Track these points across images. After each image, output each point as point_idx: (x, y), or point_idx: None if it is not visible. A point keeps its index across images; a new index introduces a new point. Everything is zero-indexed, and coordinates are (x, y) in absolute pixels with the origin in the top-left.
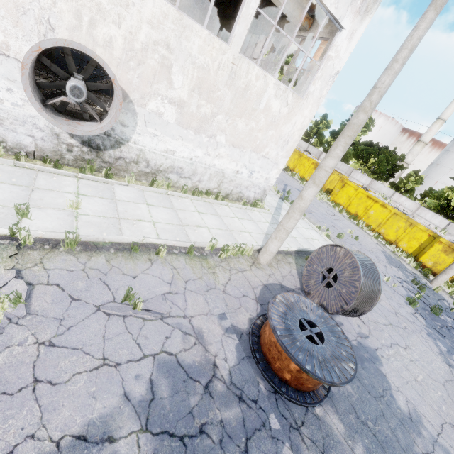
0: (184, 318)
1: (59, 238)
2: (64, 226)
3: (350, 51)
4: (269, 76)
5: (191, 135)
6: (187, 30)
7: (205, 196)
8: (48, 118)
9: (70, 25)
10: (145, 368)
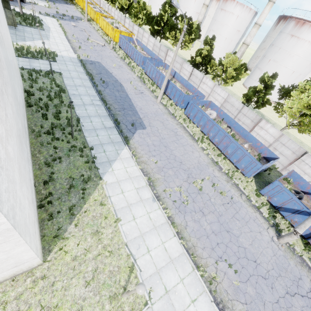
0: None
1: None
2: None
3: None
4: None
5: None
6: None
7: None
8: None
9: None
10: None
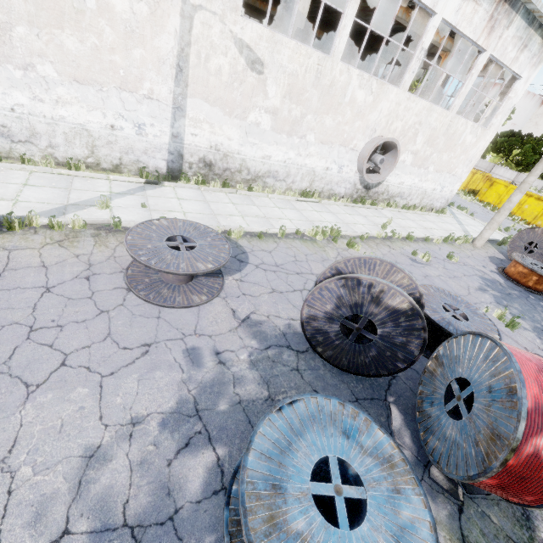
0: (471, 266)
1: (401, 237)
2: (395, 232)
3: (524, 89)
4: (469, 122)
5: (415, 170)
6: (432, 112)
7: (412, 210)
8: (366, 178)
9: (382, 127)
10: (477, 278)
